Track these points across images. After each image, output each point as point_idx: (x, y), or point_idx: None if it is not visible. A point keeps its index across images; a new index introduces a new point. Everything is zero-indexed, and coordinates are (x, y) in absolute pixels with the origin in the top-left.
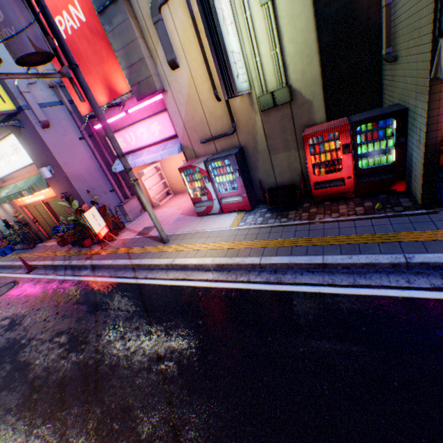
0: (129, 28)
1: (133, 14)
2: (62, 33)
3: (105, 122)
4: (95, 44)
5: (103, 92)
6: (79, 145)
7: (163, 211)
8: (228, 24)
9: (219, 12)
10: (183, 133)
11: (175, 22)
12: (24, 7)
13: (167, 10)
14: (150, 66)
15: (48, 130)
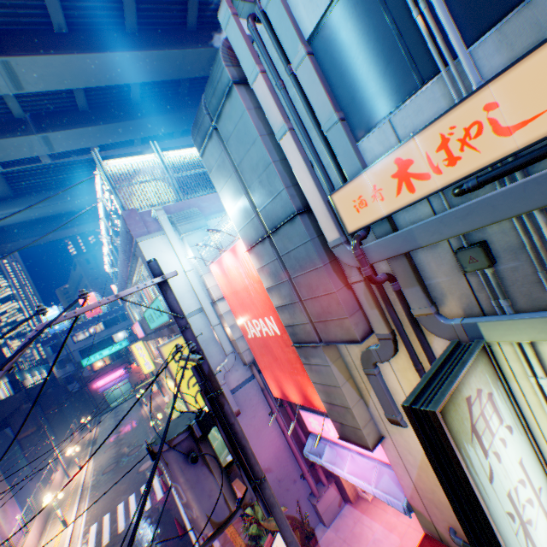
0: (330, 373)
1: (335, 352)
2: (257, 330)
3: (292, 544)
4: (289, 354)
5: (295, 392)
6: (268, 421)
7: (372, 532)
8: (534, 515)
9: (517, 540)
10: (411, 492)
11: (399, 379)
12: (207, 472)
13: (386, 363)
14: (358, 413)
15: (238, 417)
